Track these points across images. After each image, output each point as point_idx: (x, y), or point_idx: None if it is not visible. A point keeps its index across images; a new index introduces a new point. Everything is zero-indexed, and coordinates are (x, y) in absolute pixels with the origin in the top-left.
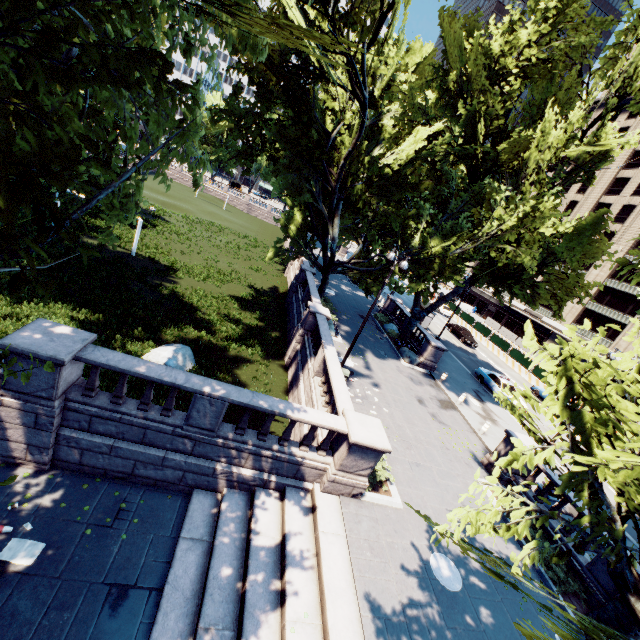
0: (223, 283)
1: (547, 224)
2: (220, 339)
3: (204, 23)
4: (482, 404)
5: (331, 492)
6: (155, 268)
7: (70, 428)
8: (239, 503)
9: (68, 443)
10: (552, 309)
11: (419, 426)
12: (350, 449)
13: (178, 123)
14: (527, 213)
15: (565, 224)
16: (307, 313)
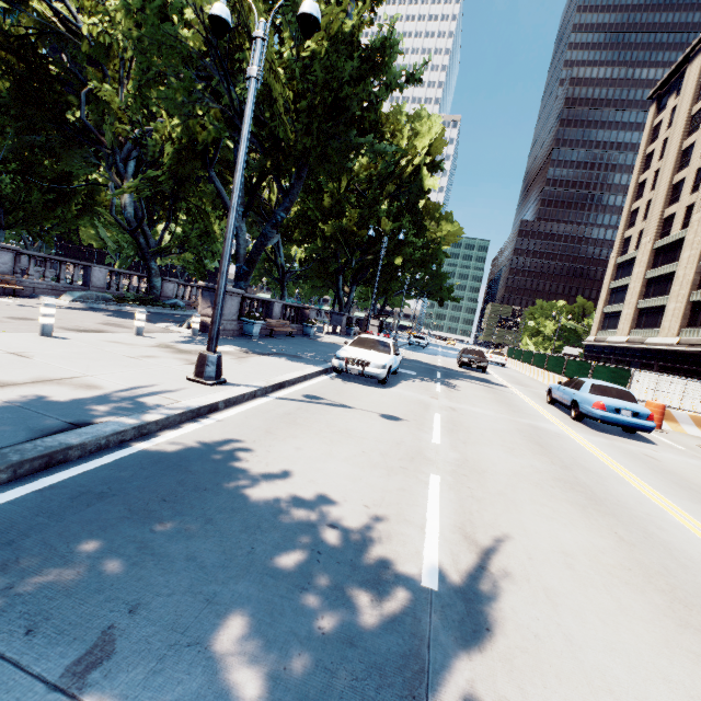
0: None
1: None
2: None
3: None
4: (240, 352)
5: None
6: None
7: None
8: None
9: None
10: None
11: None
12: None
13: None
14: None
15: None
16: None
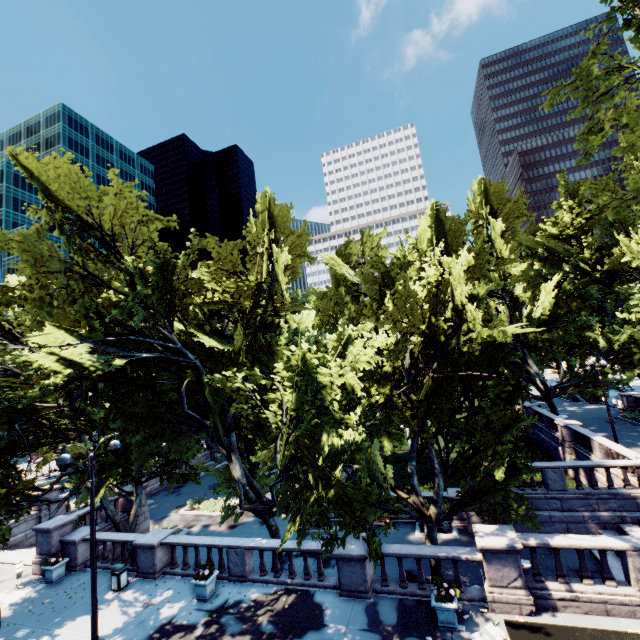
0: None
1: None
2: None
3: None
4: None
5: None
6: None
7: None
8: (614, 534)
9: None
10: None
11: None
12: None
13: None
14: None
15: None
16: (560, 429)
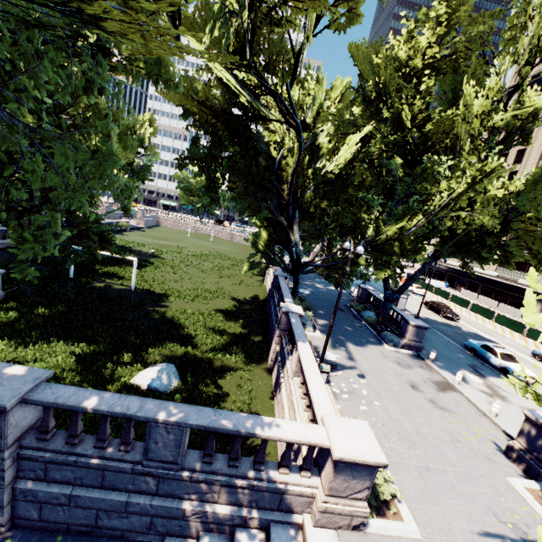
0: (209, 300)
1: (496, 186)
2: (205, 351)
3: (104, 60)
4: (483, 379)
5: (325, 526)
6: (150, 297)
7: (27, 479)
8: None
9: (25, 497)
10: (525, 270)
11: (418, 417)
12: (336, 467)
13: (93, 151)
14: (472, 180)
15: (516, 182)
16: (281, 314)
